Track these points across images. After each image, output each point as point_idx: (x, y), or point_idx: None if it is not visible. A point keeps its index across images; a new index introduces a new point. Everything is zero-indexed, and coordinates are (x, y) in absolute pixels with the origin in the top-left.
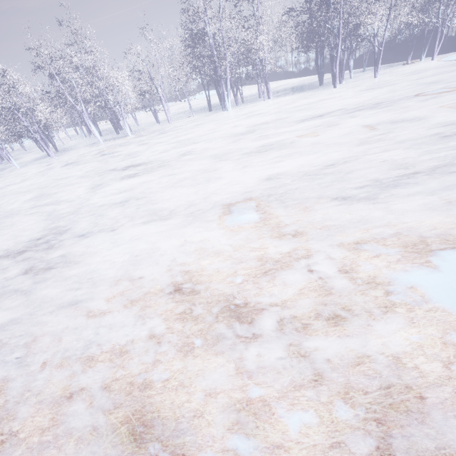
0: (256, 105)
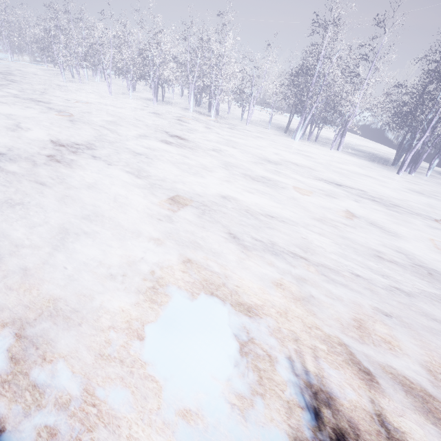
0: (320, 148)
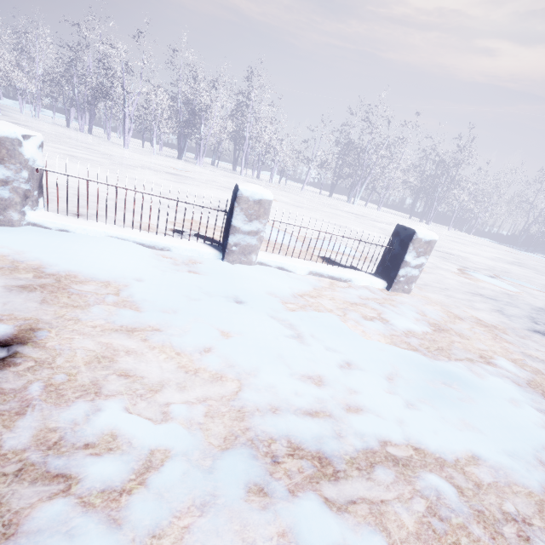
0: (374, 210)
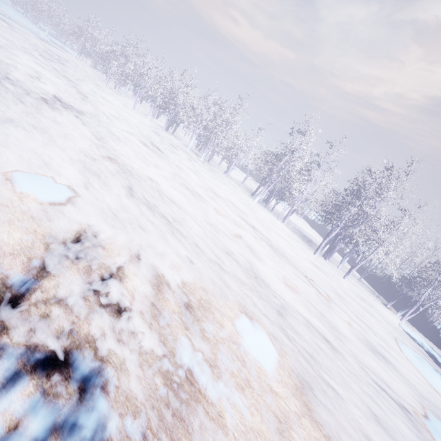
0: (269, 214)
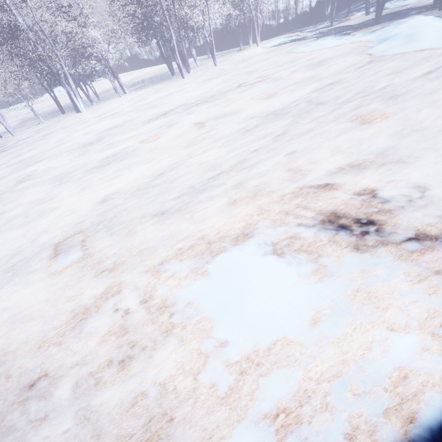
0: (112, 102)
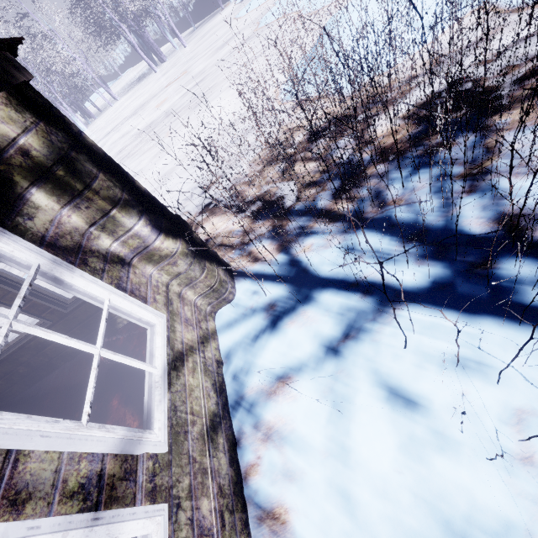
0: (104, 115)
